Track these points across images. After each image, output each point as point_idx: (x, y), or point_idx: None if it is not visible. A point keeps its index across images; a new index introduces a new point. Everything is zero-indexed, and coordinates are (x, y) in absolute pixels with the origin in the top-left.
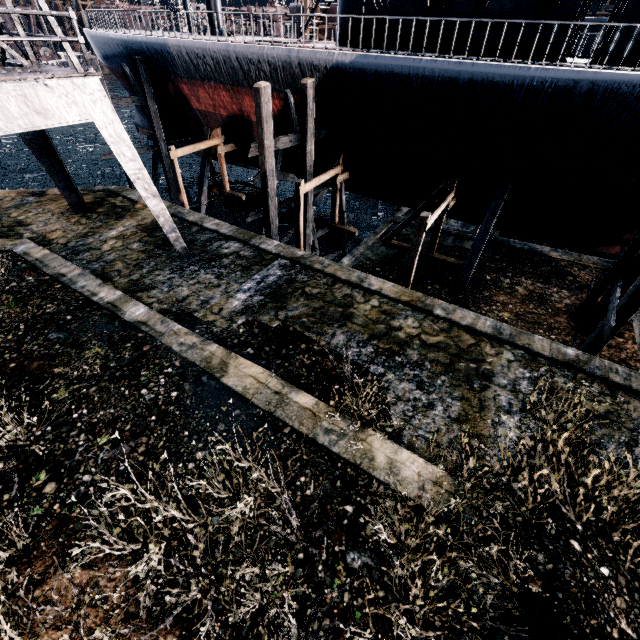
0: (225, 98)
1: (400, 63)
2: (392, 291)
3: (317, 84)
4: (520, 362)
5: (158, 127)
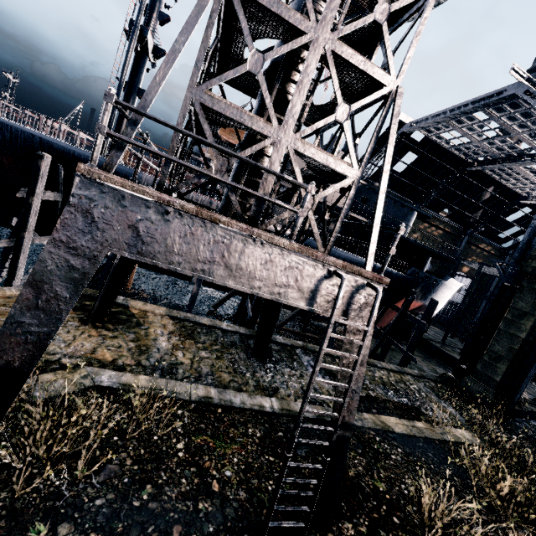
0: None
1: None
2: None
3: None
4: (415, 380)
5: None
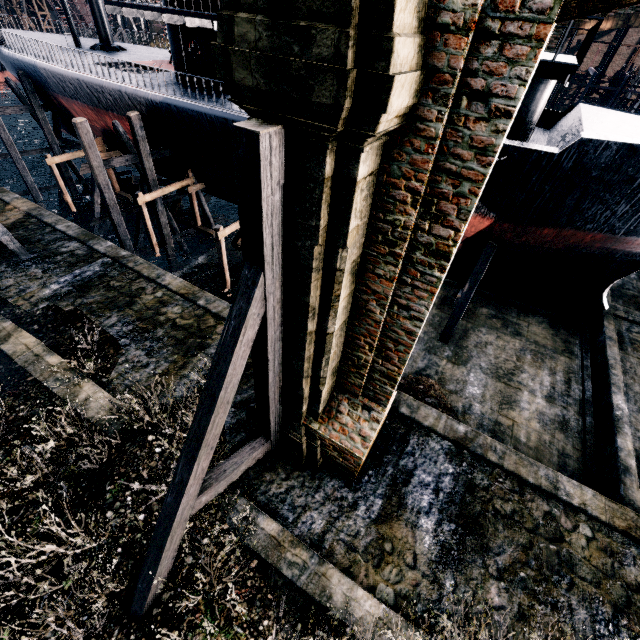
0: (93, 115)
1: (191, 108)
2: (177, 286)
3: (147, 115)
4: None
5: (49, 132)
